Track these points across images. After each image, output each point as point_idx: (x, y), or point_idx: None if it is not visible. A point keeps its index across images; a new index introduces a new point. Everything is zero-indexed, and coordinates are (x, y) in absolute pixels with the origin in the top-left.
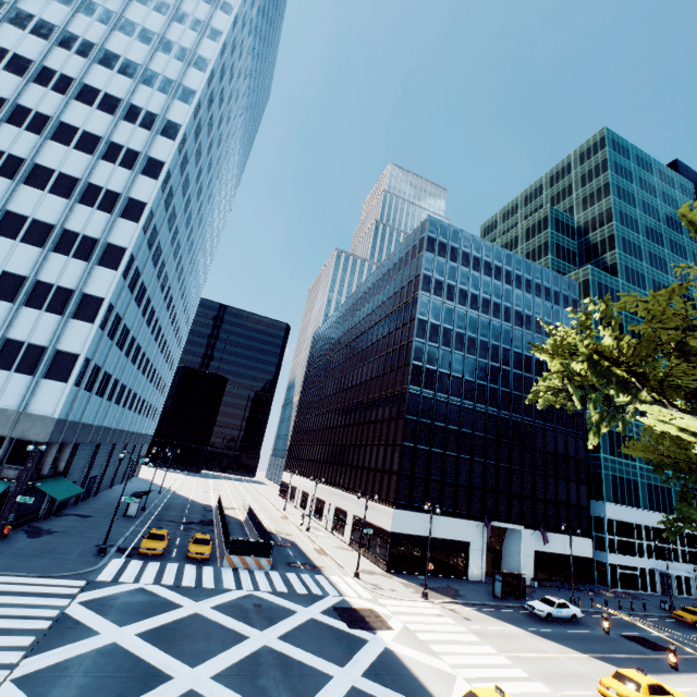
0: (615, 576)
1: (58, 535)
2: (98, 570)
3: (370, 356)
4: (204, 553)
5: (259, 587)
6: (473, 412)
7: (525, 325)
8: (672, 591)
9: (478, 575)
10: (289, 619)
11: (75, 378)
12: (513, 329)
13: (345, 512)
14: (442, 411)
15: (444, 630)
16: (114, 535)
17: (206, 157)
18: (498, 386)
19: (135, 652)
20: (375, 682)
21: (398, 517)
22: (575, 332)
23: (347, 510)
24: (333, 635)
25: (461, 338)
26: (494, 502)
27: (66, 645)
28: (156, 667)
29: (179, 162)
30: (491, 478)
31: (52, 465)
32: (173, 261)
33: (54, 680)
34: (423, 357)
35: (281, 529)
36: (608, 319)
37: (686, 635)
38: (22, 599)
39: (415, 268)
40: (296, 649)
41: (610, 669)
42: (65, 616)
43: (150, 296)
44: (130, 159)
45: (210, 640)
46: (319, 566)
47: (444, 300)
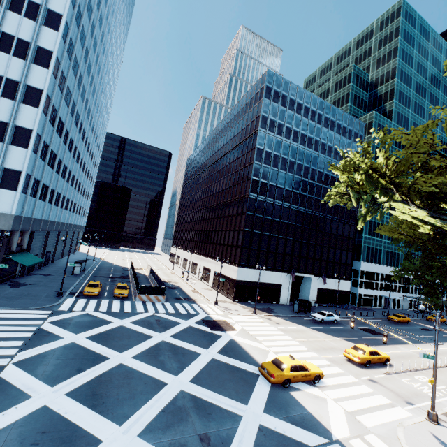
0: (361, 300)
1: (30, 286)
2: (59, 304)
3: (225, 174)
4: (124, 294)
5: (158, 311)
6: (289, 210)
7: (327, 153)
8: (389, 306)
9: (285, 301)
10: (176, 327)
11: (22, 188)
12: (319, 156)
13: (209, 269)
14: (270, 209)
15: (264, 329)
16: (67, 285)
17: (96, 12)
18: (306, 193)
19: (86, 347)
20: (224, 355)
21: (240, 272)
22: (359, 155)
23: (211, 268)
24: (202, 334)
25: (285, 161)
26: (298, 262)
27: (44, 344)
28: (99, 353)
29: (74, 16)
30: (297, 249)
31: (18, 245)
32: (81, 103)
33: (39, 362)
34: (259, 175)
35: (171, 280)
36: (382, 145)
37: (393, 327)
38: (12, 322)
39: (256, 111)
40: (181, 341)
41: (351, 344)
42: (41, 330)
43: (68, 129)
44: (32, 11)
45: (130, 339)
46: (194, 299)
47: (275, 134)
